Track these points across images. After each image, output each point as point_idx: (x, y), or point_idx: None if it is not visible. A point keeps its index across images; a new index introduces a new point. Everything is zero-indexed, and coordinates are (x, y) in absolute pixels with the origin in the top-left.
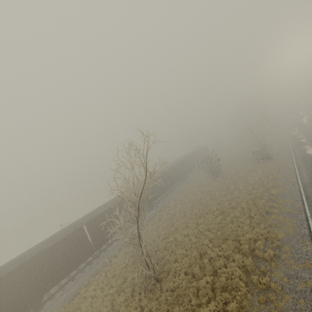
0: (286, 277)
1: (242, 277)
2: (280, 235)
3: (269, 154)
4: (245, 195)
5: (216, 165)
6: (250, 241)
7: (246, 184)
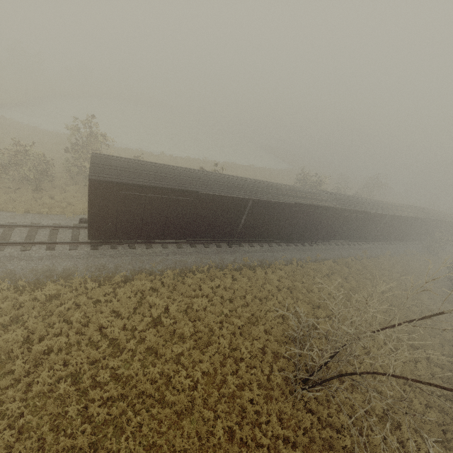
0: None
1: None
2: None
3: None
4: None
5: None
6: None
7: None
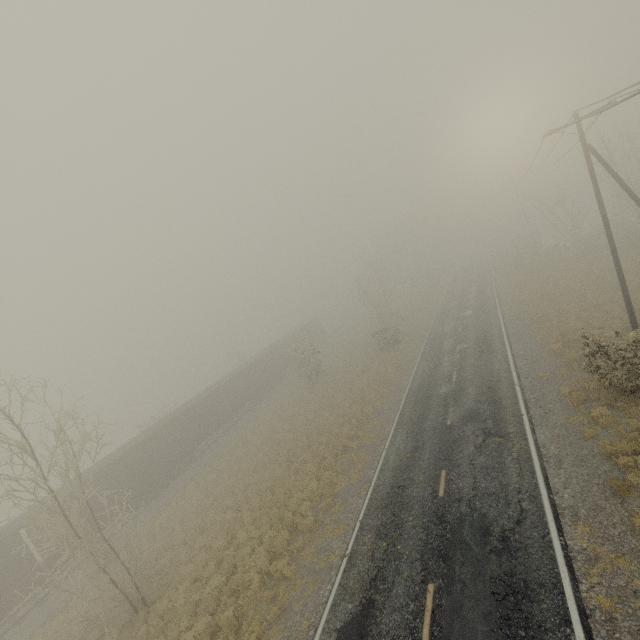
0: (314, 553)
1: (262, 566)
2: (339, 486)
3: (395, 336)
4: (335, 418)
5: (313, 363)
6: (302, 502)
7: (348, 396)
